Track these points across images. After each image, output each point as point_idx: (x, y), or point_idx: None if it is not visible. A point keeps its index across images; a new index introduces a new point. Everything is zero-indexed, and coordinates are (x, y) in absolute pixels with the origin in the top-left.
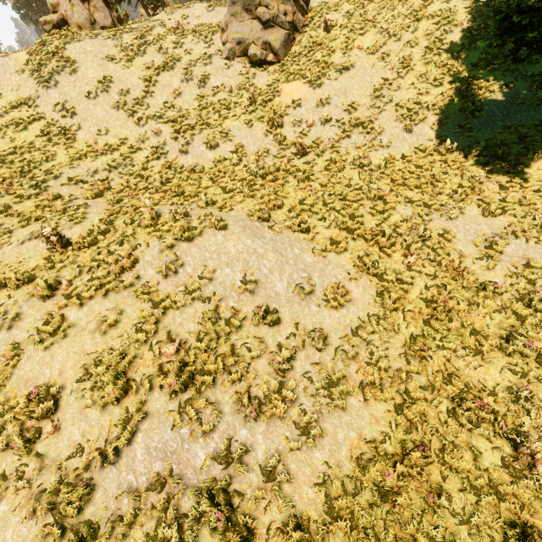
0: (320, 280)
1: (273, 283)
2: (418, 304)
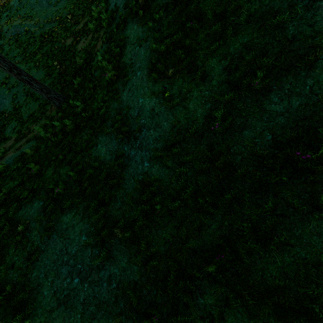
0: (54, 0)
1: (43, 2)
2: (75, 2)
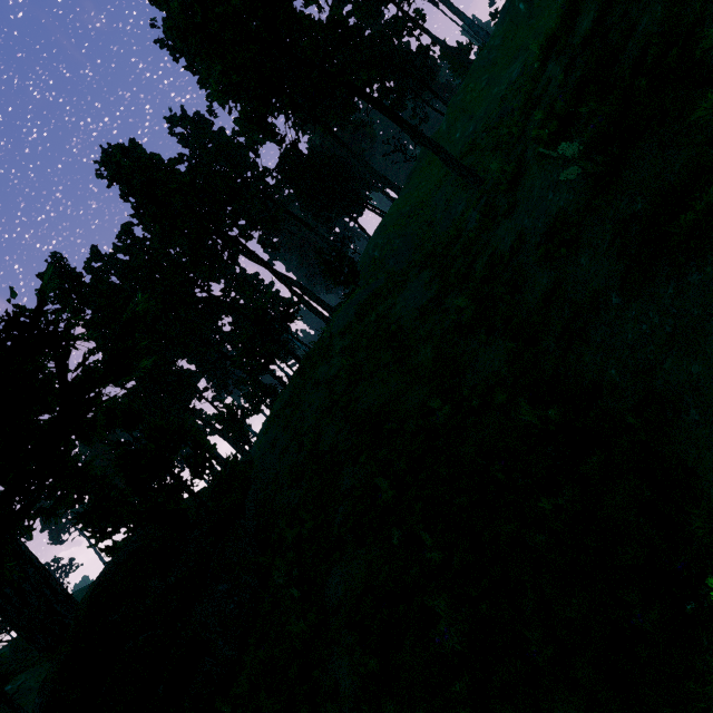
0: None
1: None
2: None
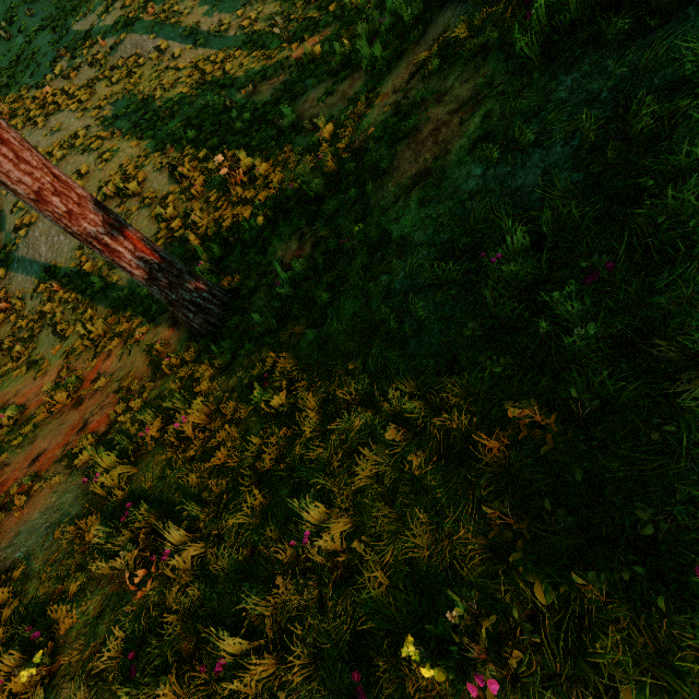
0: None
1: None
2: None
